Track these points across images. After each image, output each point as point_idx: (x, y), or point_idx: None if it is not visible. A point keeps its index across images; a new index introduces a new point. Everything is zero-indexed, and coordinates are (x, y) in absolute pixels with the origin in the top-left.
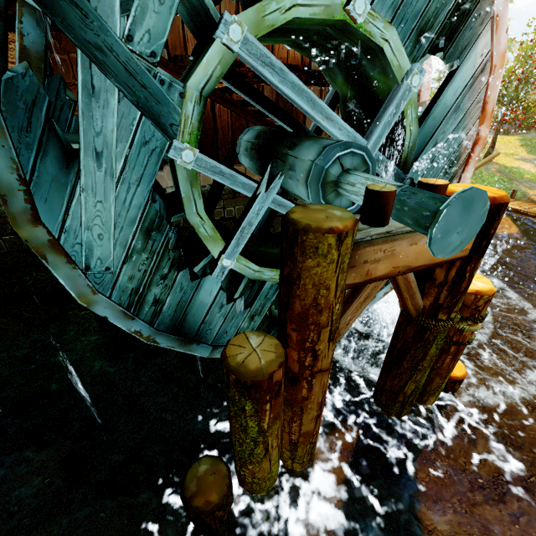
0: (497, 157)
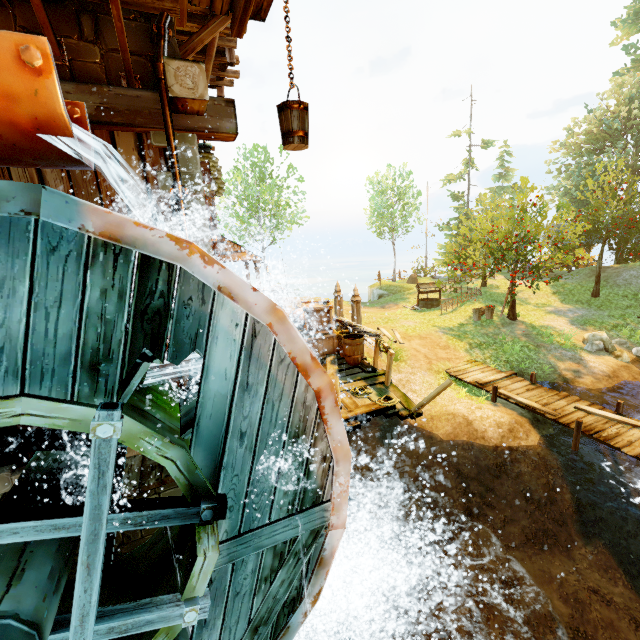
0: (526, 311)
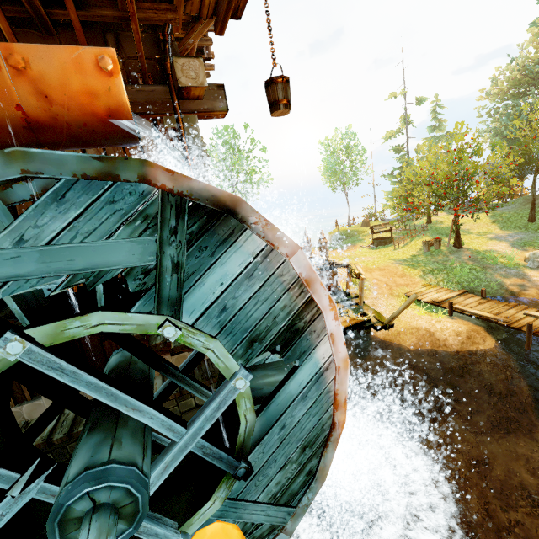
0: (469, 239)
